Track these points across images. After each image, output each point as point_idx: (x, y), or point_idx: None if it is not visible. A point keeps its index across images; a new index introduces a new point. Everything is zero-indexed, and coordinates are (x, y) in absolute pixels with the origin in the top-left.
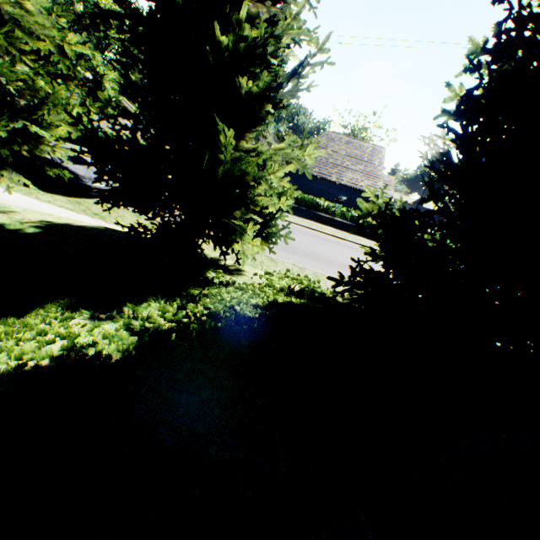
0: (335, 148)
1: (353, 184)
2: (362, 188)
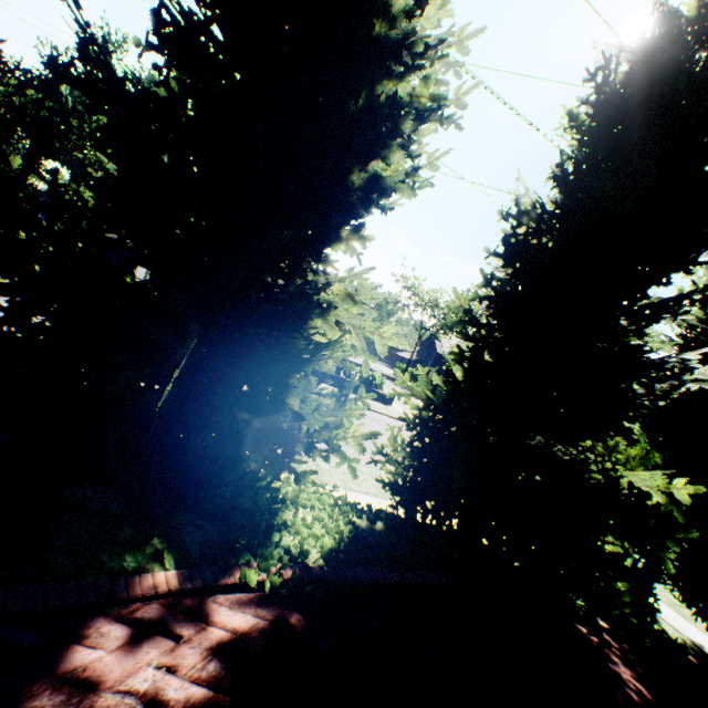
0: None
1: None
2: None
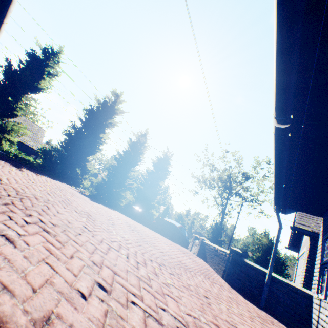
0: (17, 120)
1: (25, 141)
2: (30, 145)
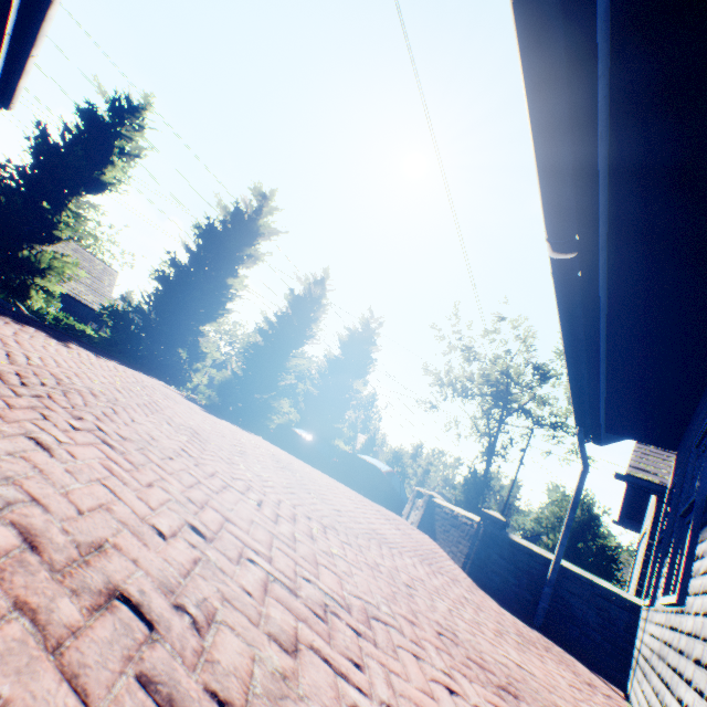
0: (60, 250)
1: (76, 294)
2: (87, 302)
